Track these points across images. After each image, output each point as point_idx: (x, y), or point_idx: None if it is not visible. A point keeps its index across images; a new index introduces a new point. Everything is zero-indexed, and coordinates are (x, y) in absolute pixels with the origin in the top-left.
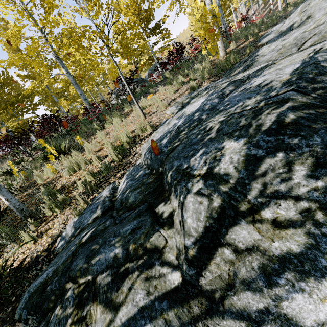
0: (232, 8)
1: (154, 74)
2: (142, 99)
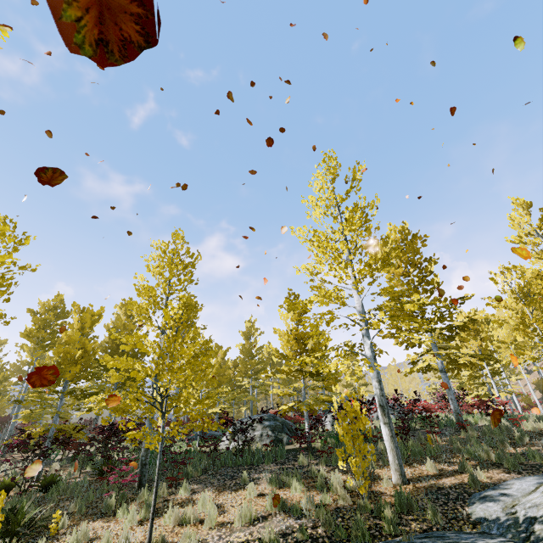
0: (489, 371)
1: (329, 415)
2: (203, 494)
